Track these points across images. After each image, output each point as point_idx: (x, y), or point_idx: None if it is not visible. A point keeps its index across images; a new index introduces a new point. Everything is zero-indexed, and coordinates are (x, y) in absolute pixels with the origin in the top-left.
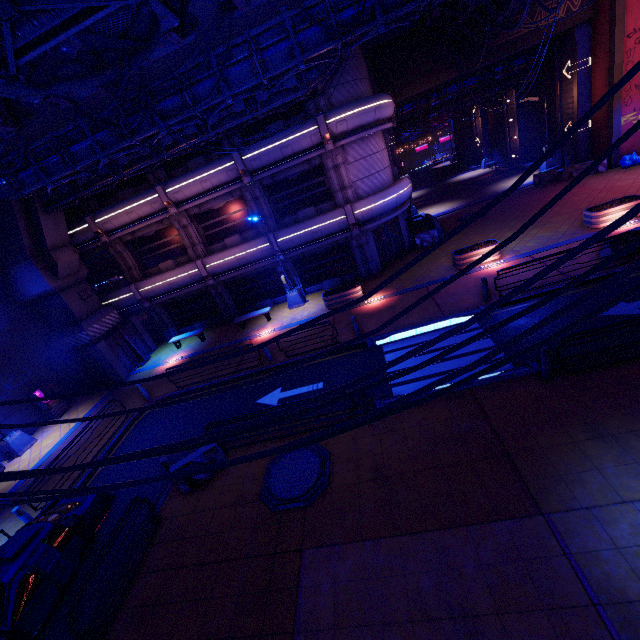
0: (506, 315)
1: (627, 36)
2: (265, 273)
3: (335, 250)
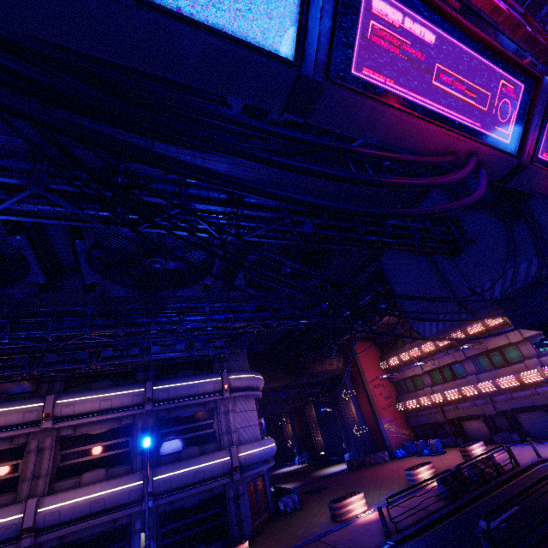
0: (414, 546)
1: (369, 382)
2: (111, 534)
3: (208, 503)
